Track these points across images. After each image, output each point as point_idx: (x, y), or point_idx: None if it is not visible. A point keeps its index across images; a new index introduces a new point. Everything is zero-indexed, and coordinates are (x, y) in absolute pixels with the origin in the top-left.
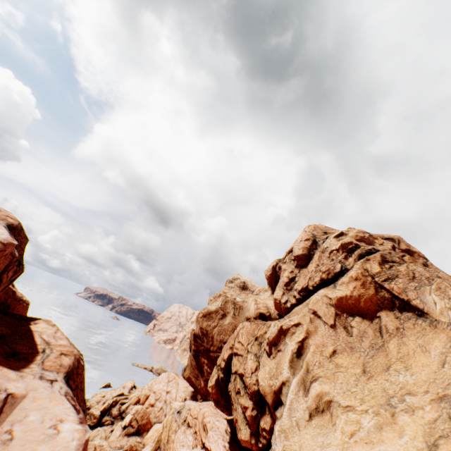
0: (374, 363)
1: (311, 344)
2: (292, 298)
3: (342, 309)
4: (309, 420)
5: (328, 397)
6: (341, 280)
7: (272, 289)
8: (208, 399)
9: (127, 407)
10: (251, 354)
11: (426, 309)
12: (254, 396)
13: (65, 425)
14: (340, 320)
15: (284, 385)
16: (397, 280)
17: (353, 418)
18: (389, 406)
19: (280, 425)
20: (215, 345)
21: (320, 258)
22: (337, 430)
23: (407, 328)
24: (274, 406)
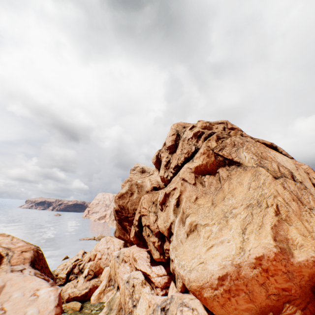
0: (217, 198)
1: (183, 198)
2: (170, 173)
3: (198, 173)
4: (187, 237)
5: (195, 223)
6: (196, 156)
7: (159, 170)
8: (134, 244)
9: (84, 265)
10: (152, 212)
11: (241, 161)
12: (158, 234)
13: (41, 291)
14: (198, 180)
15: (172, 224)
16: (225, 149)
17: (208, 229)
18: (225, 217)
19: (172, 245)
20: (131, 213)
21: (183, 145)
22: (201, 237)
23: (233, 174)
24: (169, 236)
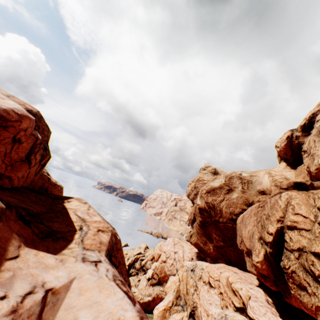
0: None
1: None
2: None
3: None
4: None
5: None
6: None
7: (286, 161)
8: (219, 262)
9: (146, 263)
10: None
11: None
12: None
13: None
14: None
15: None
16: None
17: None
18: None
19: None
20: (225, 217)
21: None
22: None
23: None
24: None
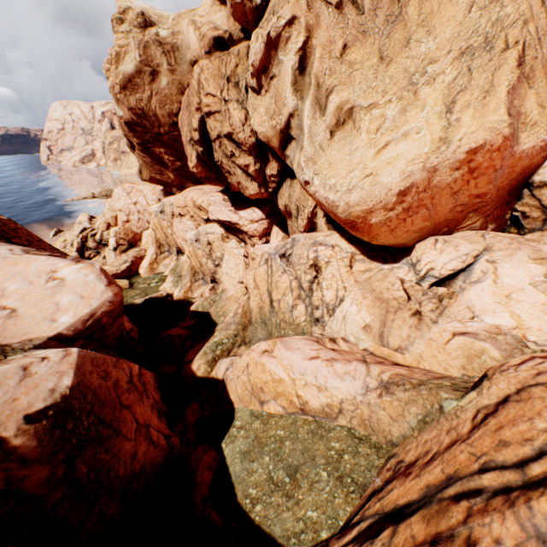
0: (391, 45)
1: (315, 49)
2: None
3: None
4: (331, 139)
5: (349, 105)
6: None
7: None
8: (187, 188)
9: (102, 236)
10: (233, 103)
11: None
12: (253, 150)
13: (63, 272)
14: None
15: (292, 117)
16: None
17: (377, 115)
18: (411, 86)
19: (305, 157)
20: (166, 125)
21: None
22: (363, 134)
23: None
24: (283, 148)
